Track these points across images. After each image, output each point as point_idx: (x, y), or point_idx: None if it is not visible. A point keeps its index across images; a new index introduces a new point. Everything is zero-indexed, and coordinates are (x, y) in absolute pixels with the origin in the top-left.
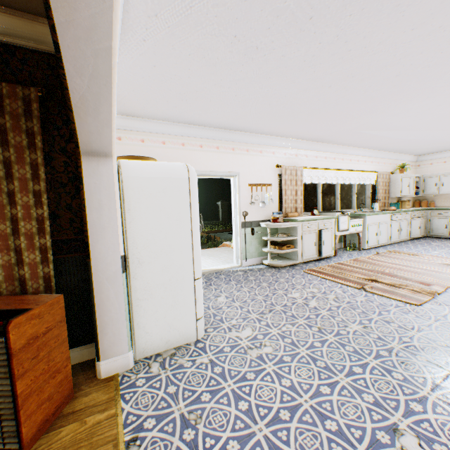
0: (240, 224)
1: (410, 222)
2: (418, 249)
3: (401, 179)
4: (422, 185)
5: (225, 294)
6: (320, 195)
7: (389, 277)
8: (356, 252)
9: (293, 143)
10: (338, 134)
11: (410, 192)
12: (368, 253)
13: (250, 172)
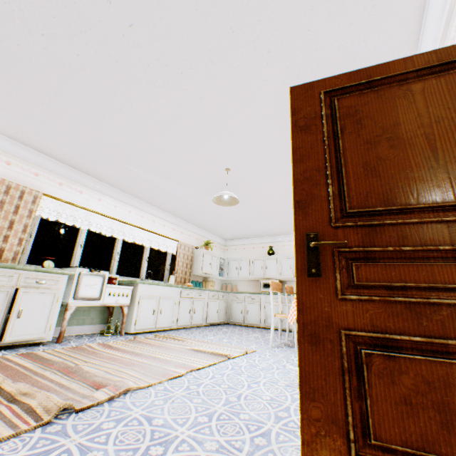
0: None
1: (208, 303)
2: (199, 334)
3: (203, 255)
4: (228, 267)
5: None
6: (80, 245)
7: (60, 375)
8: (110, 337)
9: (32, 154)
10: (99, 162)
11: (215, 271)
12: (126, 338)
13: None
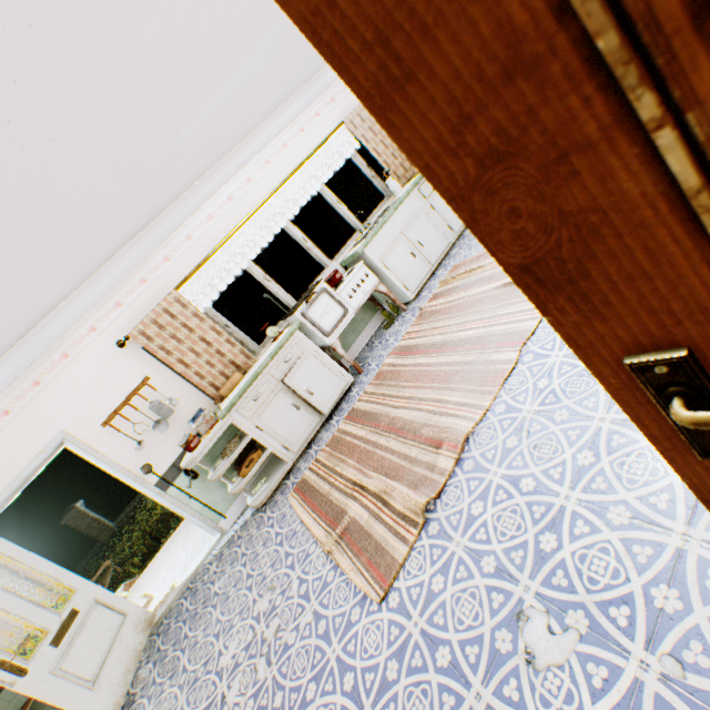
0: (157, 489)
1: None
2: None
3: None
4: None
5: (151, 707)
6: (267, 282)
7: (394, 440)
8: (398, 326)
9: (110, 273)
10: (141, 197)
11: None
12: (413, 315)
13: (84, 406)
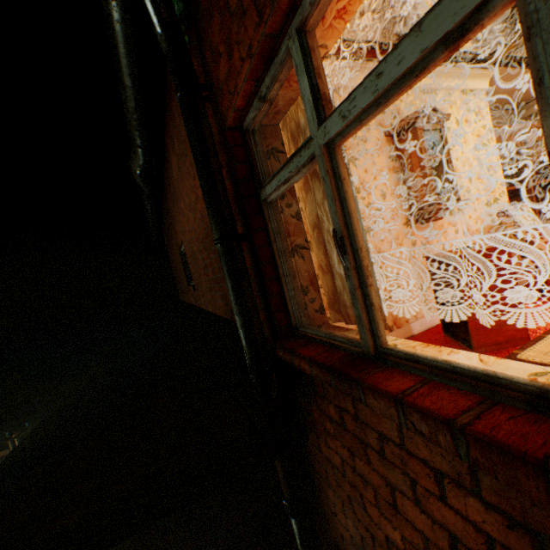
0: None
1: None
2: None
3: None
4: None
5: None
6: None
7: None
8: None
9: None
10: None
11: None
12: None
13: None
